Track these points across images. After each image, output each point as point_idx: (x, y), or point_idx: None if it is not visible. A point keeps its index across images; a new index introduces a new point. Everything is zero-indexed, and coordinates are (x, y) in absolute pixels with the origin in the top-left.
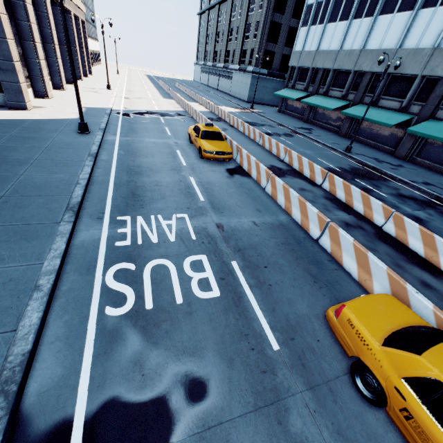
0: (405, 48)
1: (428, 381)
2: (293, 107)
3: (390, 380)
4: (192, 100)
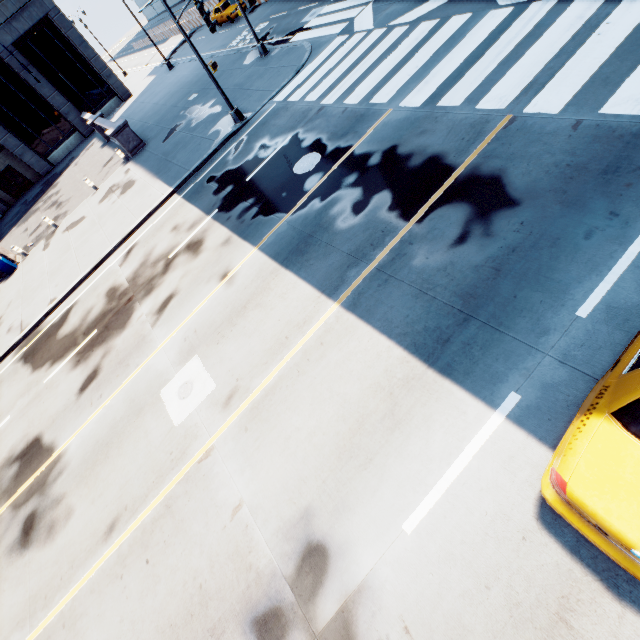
0: None
1: None
2: None
3: None
4: None
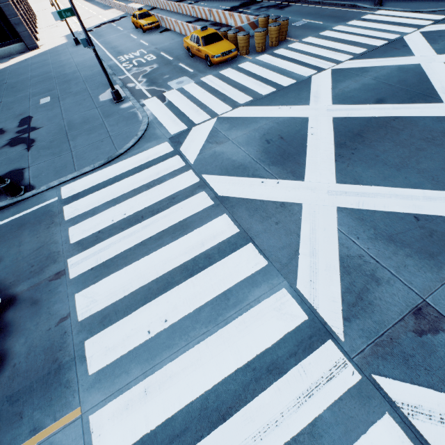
0: None
1: (191, 36)
2: None
3: (189, 44)
4: (128, 2)
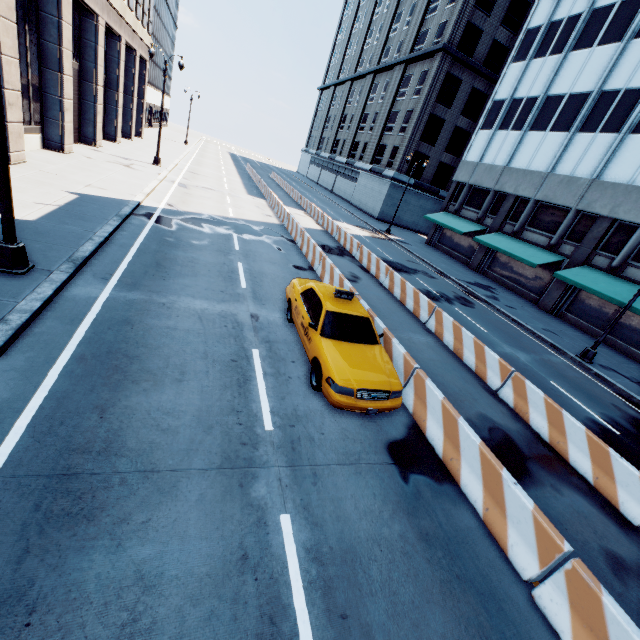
0: None
1: None
2: (452, 242)
3: None
4: (294, 203)
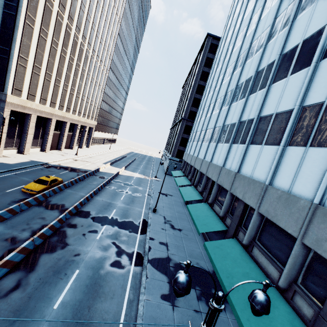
0: (204, 160)
1: None
2: None
3: None
4: (122, 166)
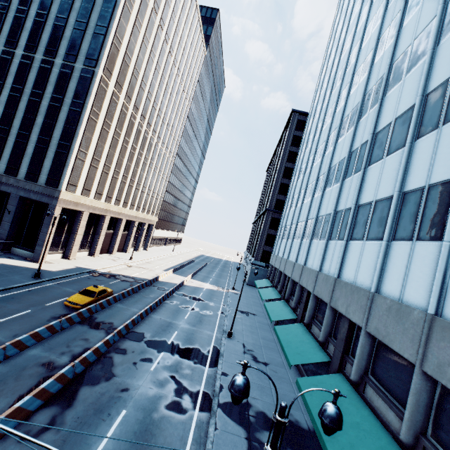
0: (297, 263)
1: None
2: None
3: None
4: (188, 274)
